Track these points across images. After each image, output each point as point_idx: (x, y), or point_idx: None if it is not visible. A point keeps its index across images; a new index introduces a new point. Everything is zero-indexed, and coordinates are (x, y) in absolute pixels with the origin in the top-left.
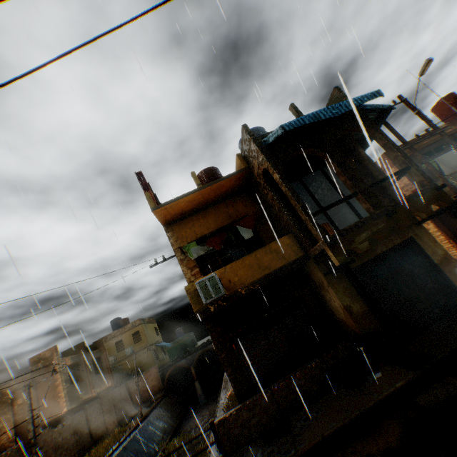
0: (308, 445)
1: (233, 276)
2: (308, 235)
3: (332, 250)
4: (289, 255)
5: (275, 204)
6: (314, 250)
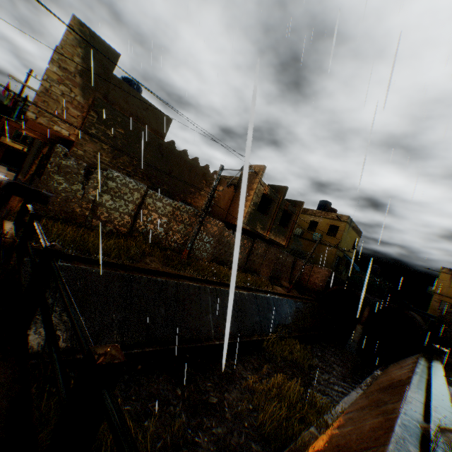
0: None
1: None
2: None
3: None
4: None
5: None
6: None
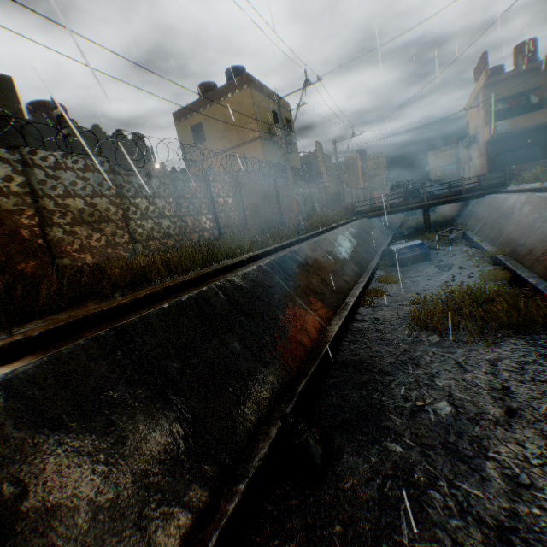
0: None
1: (514, 124)
2: None
3: None
4: None
5: None
6: None
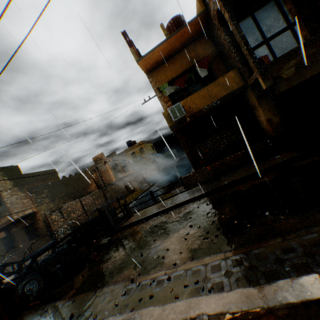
0: (225, 183)
1: (192, 104)
2: (250, 69)
3: (262, 77)
4: (232, 86)
5: (226, 44)
6: (250, 80)
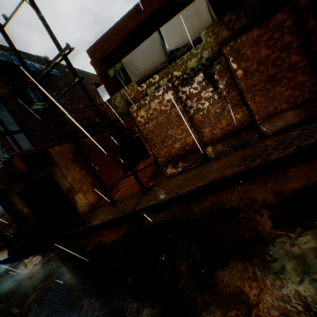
0: None
1: None
2: None
3: None
4: None
5: None
6: None
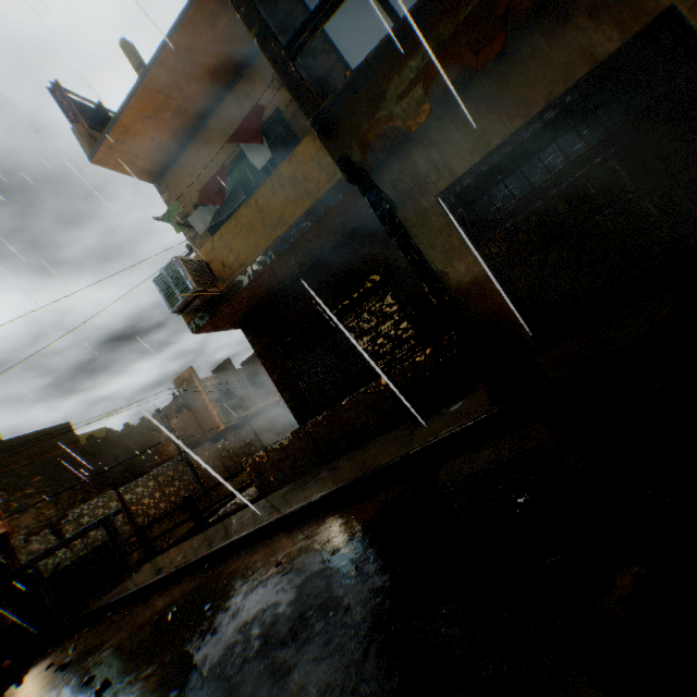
0: (284, 512)
1: (227, 254)
2: None
3: (329, 145)
4: (317, 183)
5: None
6: None
